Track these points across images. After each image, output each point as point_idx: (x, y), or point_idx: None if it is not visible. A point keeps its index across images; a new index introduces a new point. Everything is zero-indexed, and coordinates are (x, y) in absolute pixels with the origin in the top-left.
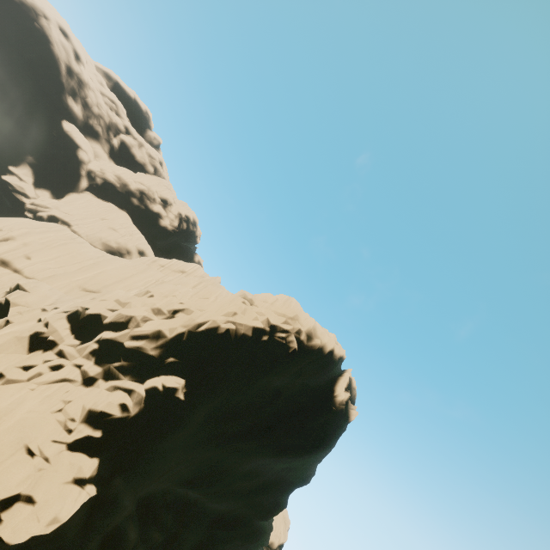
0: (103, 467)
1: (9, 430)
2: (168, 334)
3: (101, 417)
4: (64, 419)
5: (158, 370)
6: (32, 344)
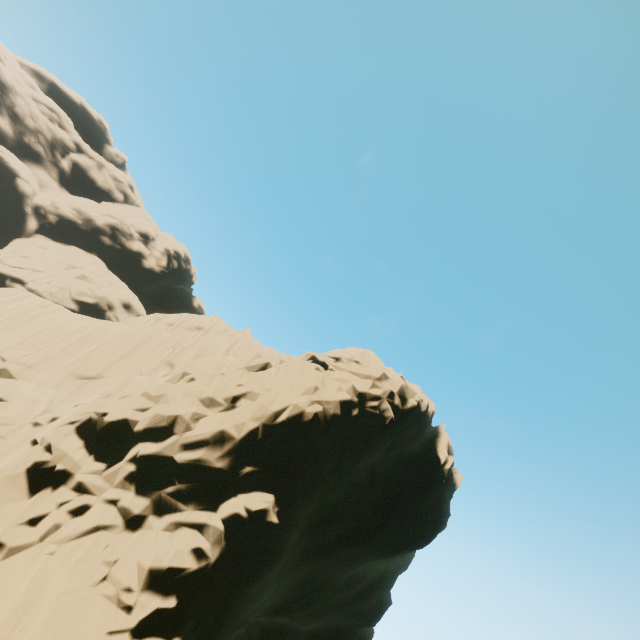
0: None
1: (39, 638)
2: (236, 434)
3: (170, 575)
4: (115, 592)
5: (232, 487)
6: (32, 481)
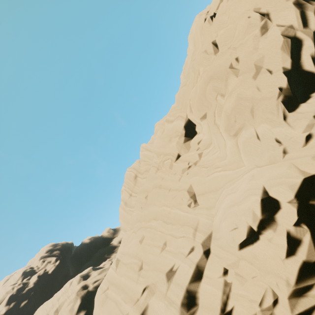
0: None
1: None
2: None
3: None
4: None
5: None
6: None
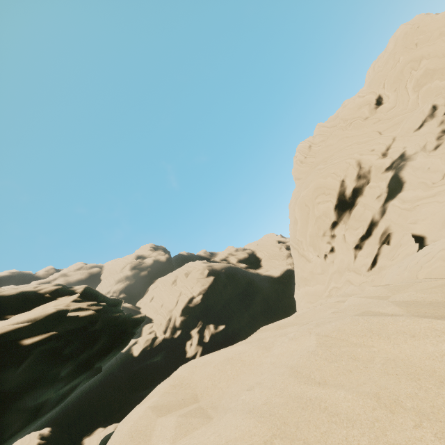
0: None
1: None
2: None
3: None
4: None
5: None
6: None
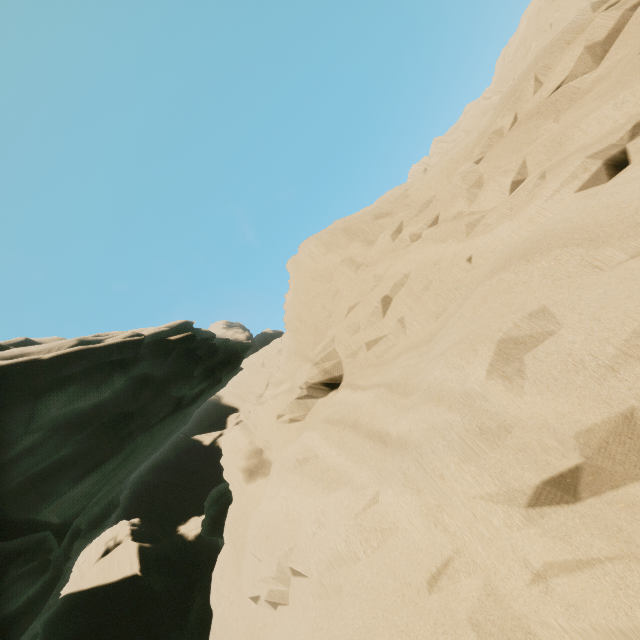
0: None
1: None
2: None
3: None
4: None
5: None
6: None
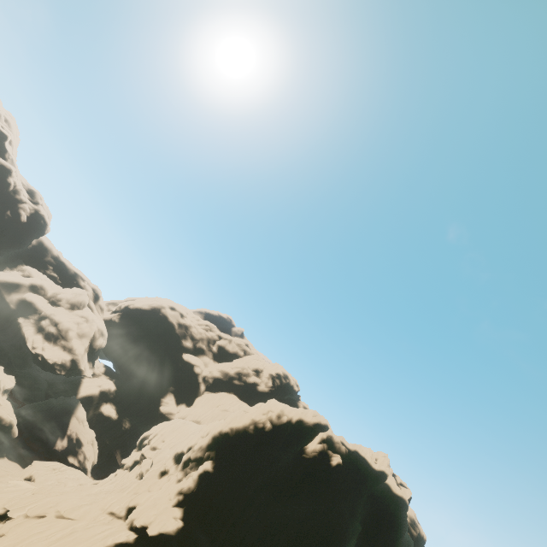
0: (186, 513)
1: (151, 501)
2: (205, 442)
3: (182, 489)
4: (170, 496)
5: (203, 462)
6: (161, 474)
